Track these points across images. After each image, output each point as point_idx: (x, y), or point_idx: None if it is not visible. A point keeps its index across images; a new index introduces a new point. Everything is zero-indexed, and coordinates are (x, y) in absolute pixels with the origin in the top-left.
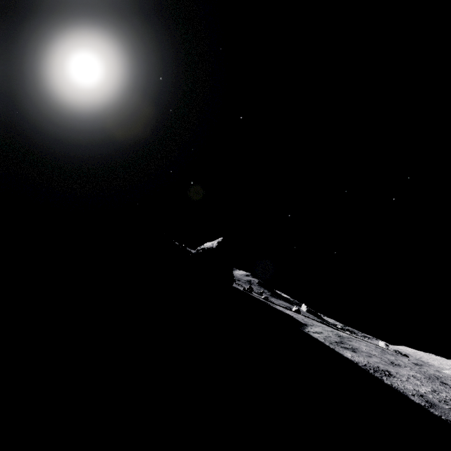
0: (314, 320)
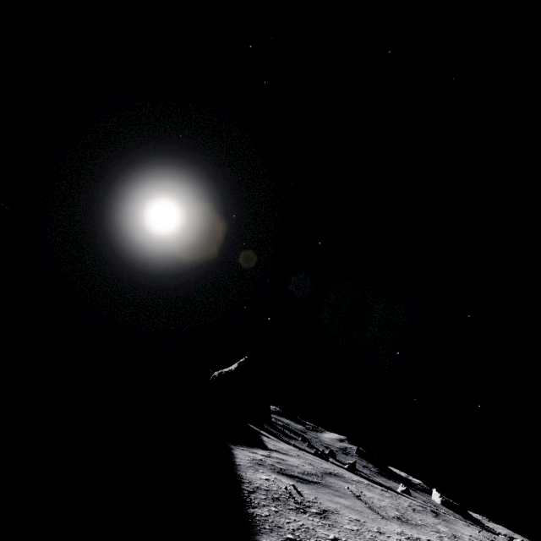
0: (342, 468)
